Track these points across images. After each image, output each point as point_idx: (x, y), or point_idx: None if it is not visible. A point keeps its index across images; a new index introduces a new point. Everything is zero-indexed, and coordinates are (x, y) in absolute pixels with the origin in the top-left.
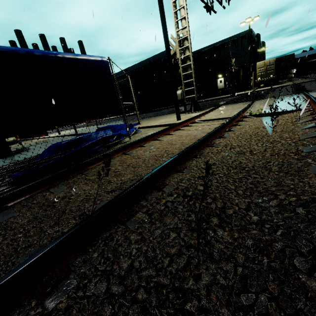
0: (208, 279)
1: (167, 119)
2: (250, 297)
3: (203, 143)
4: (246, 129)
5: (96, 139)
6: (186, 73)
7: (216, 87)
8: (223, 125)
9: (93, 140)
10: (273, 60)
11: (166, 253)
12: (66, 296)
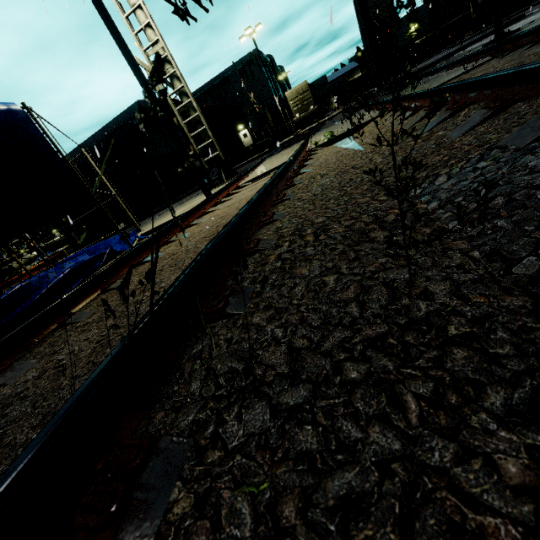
0: (444, 287)
1: (187, 206)
2: (528, 263)
3: (277, 186)
4: (323, 158)
5: (63, 274)
6: (189, 120)
7: (242, 146)
8: (290, 160)
9: (56, 279)
10: (305, 84)
11: (342, 301)
12: (178, 484)
